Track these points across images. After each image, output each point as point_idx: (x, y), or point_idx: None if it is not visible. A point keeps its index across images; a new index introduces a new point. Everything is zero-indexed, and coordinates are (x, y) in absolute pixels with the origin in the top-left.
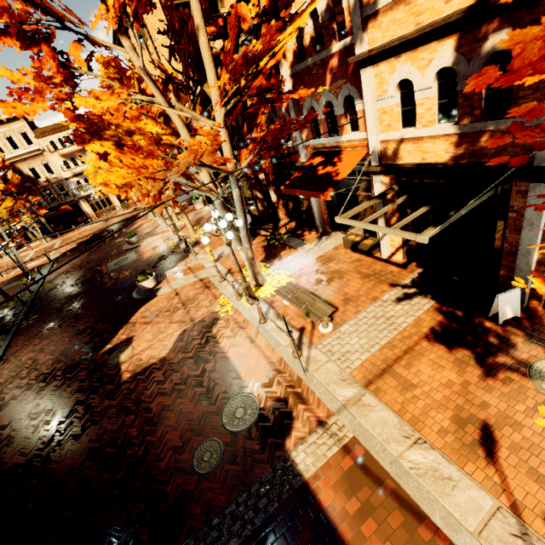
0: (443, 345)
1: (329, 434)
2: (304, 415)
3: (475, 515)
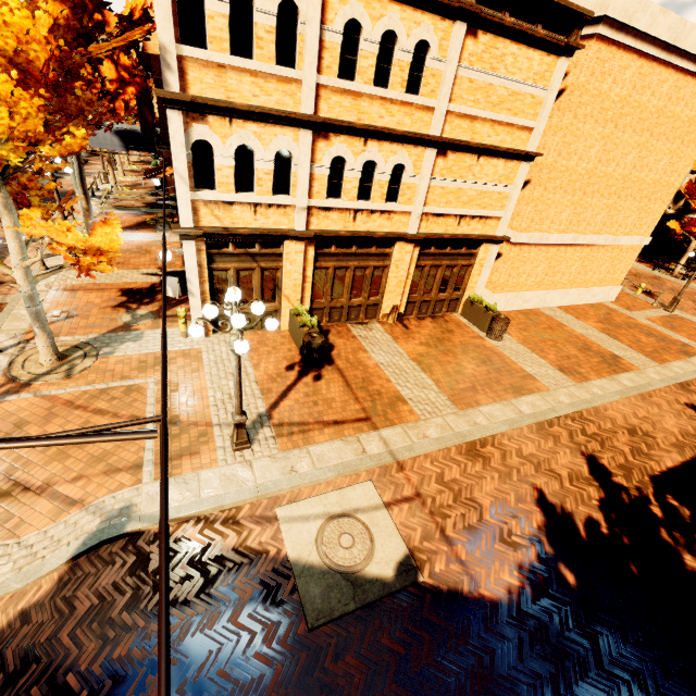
0: (122, 293)
1: (2, 298)
2: (3, 290)
3: (12, 328)
